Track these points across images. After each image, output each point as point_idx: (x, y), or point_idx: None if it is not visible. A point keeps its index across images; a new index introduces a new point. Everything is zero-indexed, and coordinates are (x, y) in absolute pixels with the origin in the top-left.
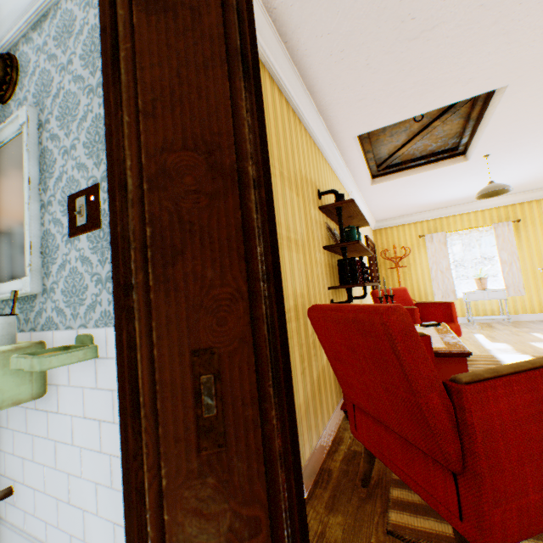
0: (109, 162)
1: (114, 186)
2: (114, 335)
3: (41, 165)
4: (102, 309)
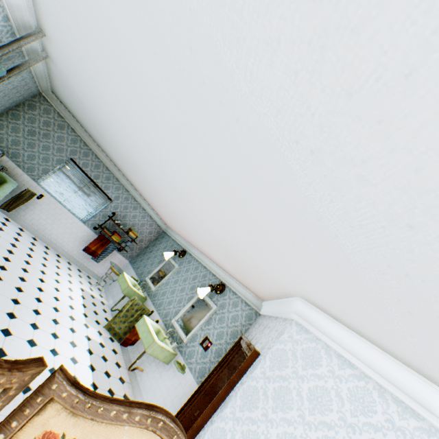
0: (212, 371)
1: (210, 374)
2: (189, 374)
3: (208, 319)
4: (192, 366)
